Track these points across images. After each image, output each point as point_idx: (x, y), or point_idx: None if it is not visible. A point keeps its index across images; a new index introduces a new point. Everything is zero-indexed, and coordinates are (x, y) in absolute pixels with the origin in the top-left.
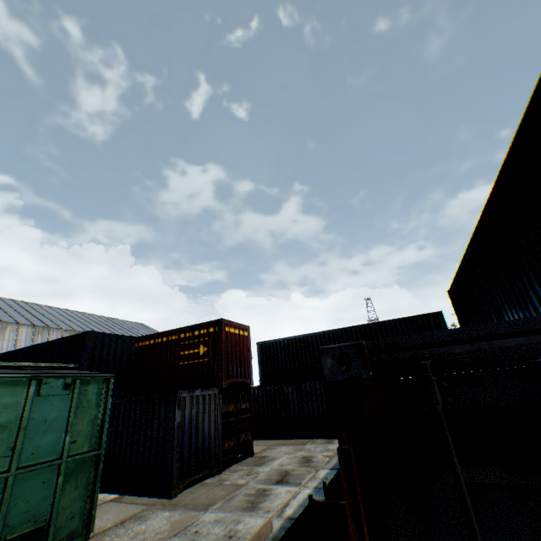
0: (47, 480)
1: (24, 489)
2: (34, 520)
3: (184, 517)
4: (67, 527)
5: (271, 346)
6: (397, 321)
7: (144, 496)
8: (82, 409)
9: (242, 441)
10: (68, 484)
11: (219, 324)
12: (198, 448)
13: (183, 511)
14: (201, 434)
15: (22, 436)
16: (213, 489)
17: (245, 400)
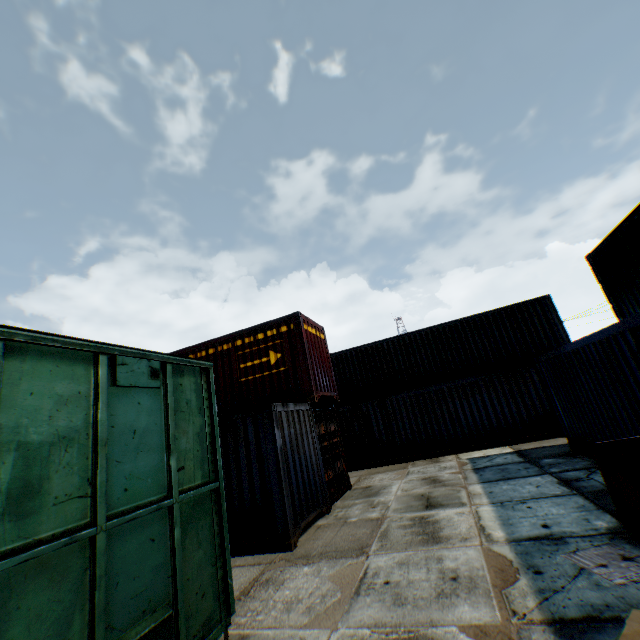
0: (156, 537)
1: (123, 558)
2: (149, 610)
3: (344, 569)
4: (198, 614)
5: (335, 360)
6: (496, 312)
7: (245, 555)
8: (180, 415)
9: (339, 472)
10: (186, 541)
11: (295, 319)
12: (304, 481)
13: (332, 562)
14: (304, 463)
15: (102, 458)
16: (343, 529)
17: (332, 420)
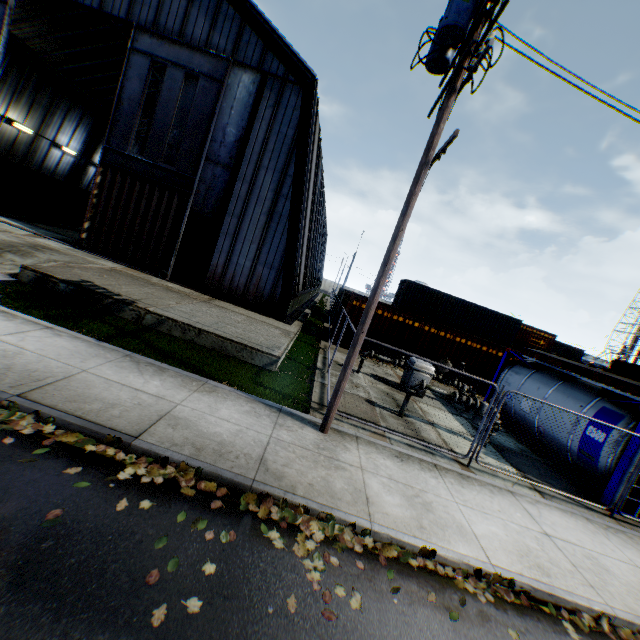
0: None
1: None
2: None
3: None
4: None
5: None
6: (566, 345)
7: None
8: None
9: None
10: None
11: (554, 337)
12: None
13: None
14: None
15: None
16: None
17: None
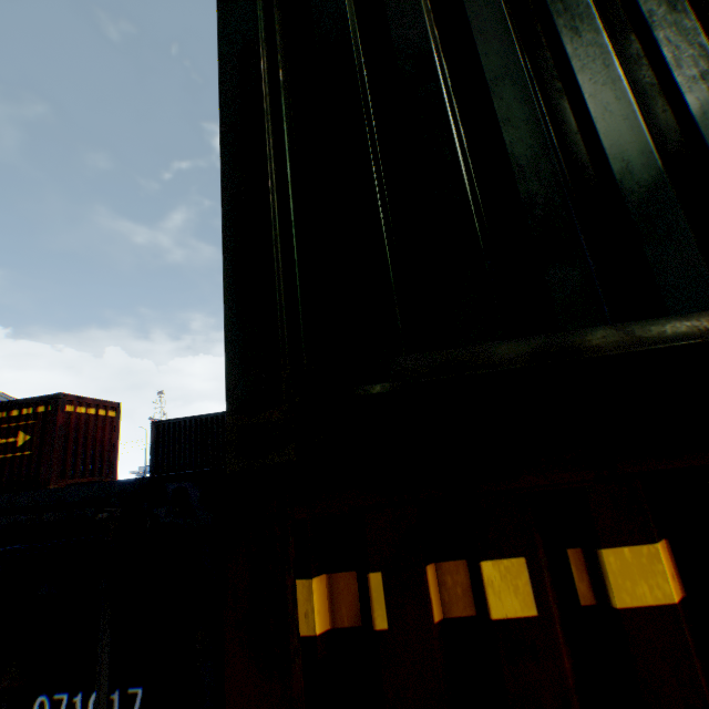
0: None
1: None
2: None
3: None
4: None
5: (173, 427)
6: None
7: None
8: None
9: None
10: None
11: (56, 401)
12: None
13: None
14: None
15: None
16: None
17: None
